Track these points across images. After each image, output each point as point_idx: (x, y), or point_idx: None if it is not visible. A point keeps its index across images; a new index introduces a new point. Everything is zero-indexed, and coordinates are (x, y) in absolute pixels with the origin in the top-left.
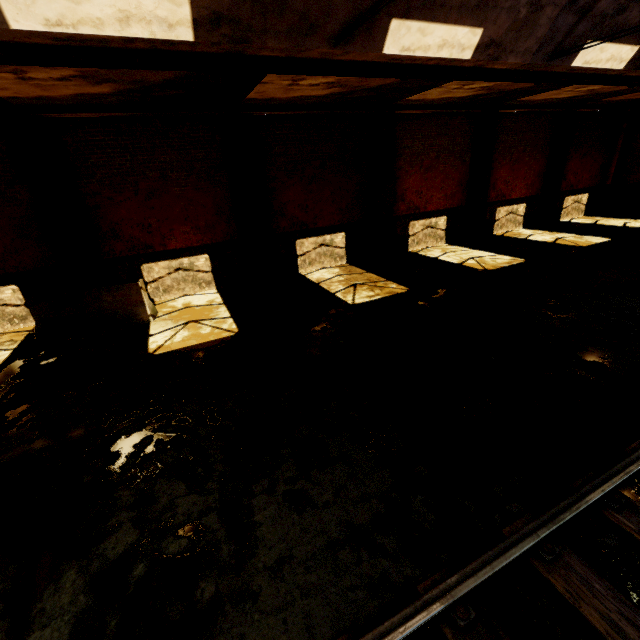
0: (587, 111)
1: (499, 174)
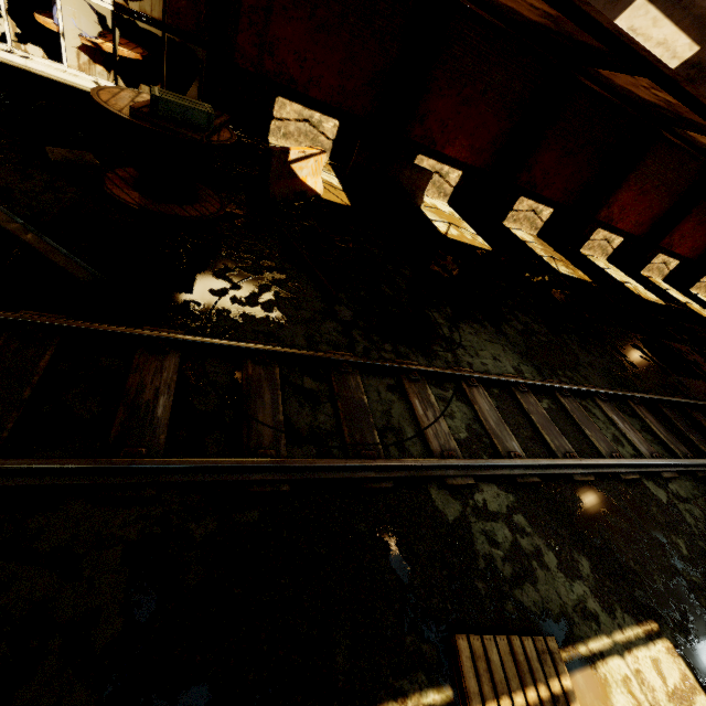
0: None
1: (683, 226)
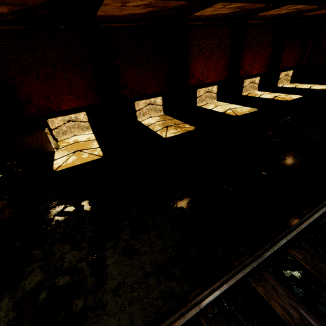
0: (295, 21)
1: (246, 60)
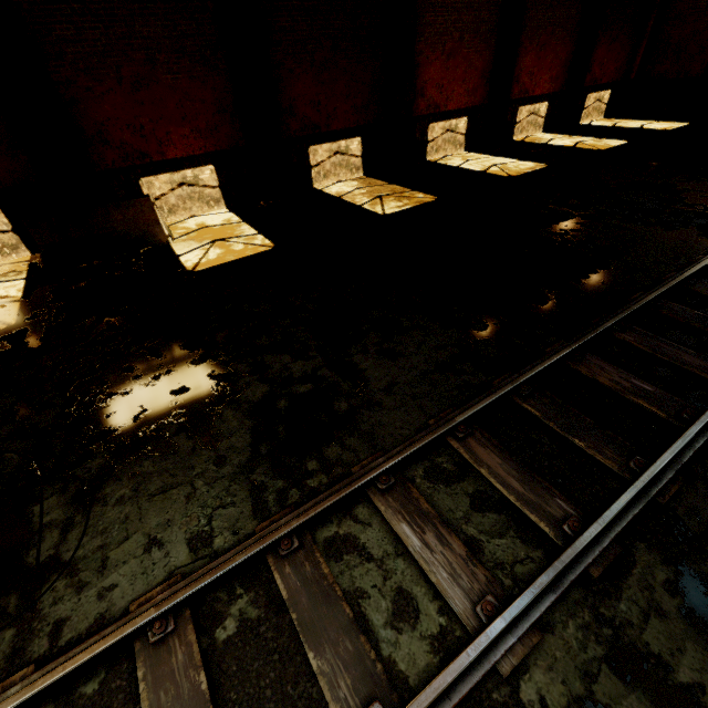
0: None
1: (524, 63)
